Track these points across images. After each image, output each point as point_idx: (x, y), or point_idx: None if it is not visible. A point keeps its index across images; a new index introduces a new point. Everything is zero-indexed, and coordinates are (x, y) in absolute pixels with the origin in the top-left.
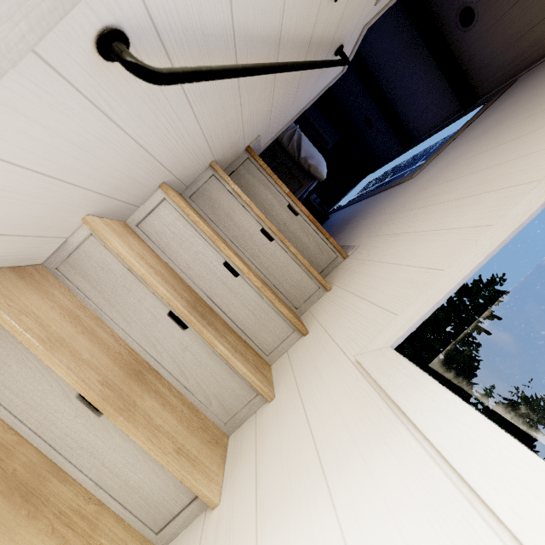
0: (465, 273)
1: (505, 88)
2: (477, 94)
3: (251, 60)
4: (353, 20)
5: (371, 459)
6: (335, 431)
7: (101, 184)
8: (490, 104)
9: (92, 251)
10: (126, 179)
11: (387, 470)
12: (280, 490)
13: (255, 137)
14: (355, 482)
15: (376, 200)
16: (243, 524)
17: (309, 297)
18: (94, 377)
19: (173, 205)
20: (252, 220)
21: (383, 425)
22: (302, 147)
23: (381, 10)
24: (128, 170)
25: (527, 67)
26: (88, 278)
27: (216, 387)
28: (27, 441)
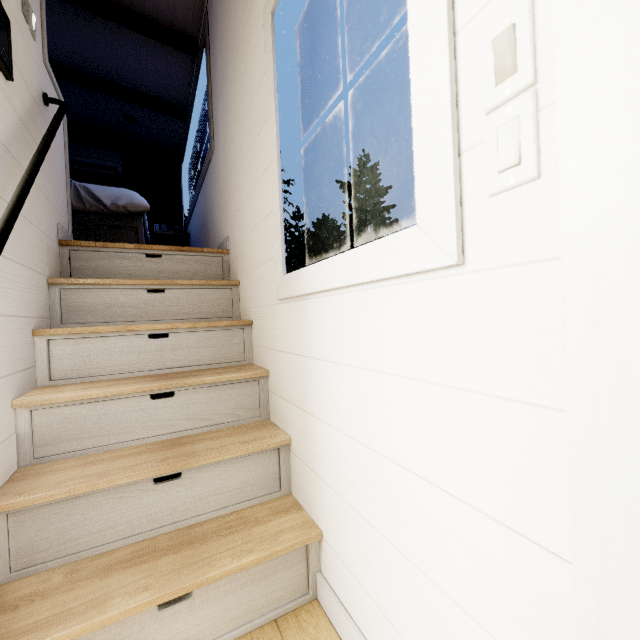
0: (279, 204)
1: (206, 24)
2: (192, 38)
3: (3, 182)
4: (32, 69)
5: (311, 326)
6: (297, 338)
7: (0, 368)
8: (208, 45)
9: (47, 420)
10: (10, 350)
11: (316, 321)
12: (301, 388)
13: (56, 229)
14: (313, 341)
15: (208, 188)
16: (302, 421)
17: (232, 302)
18: (152, 464)
19: (61, 338)
20: (132, 291)
21: (305, 309)
22: (100, 197)
23: (42, 37)
24: (6, 342)
25: None
26: (67, 439)
27: (232, 404)
28: (156, 536)
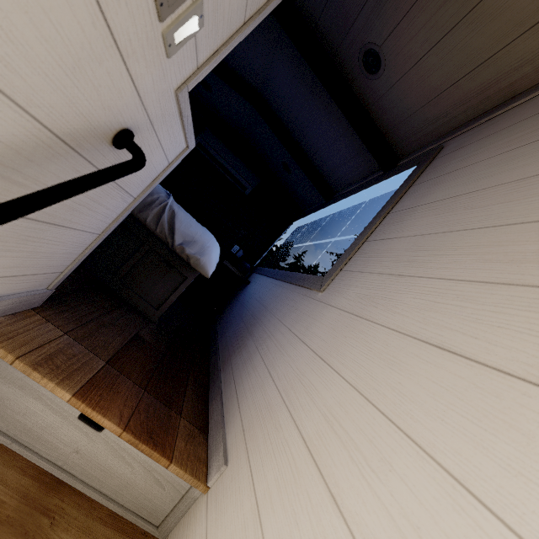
0: None
1: (430, 158)
2: (396, 154)
3: None
4: (107, 89)
5: None
6: None
7: None
8: (414, 180)
9: None
10: None
11: None
12: None
13: None
14: None
15: (283, 303)
16: None
17: None
18: None
19: None
20: None
21: None
22: (177, 230)
23: (205, 61)
24: None
25: (454, 130)
26: None
27: None
28: None
